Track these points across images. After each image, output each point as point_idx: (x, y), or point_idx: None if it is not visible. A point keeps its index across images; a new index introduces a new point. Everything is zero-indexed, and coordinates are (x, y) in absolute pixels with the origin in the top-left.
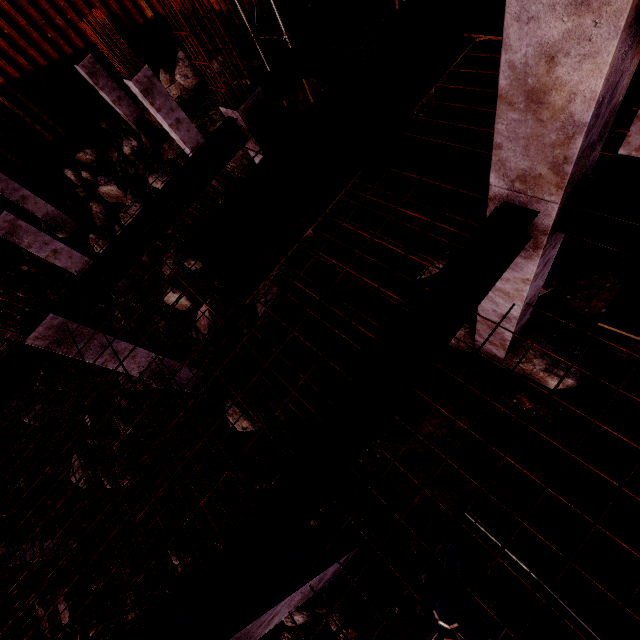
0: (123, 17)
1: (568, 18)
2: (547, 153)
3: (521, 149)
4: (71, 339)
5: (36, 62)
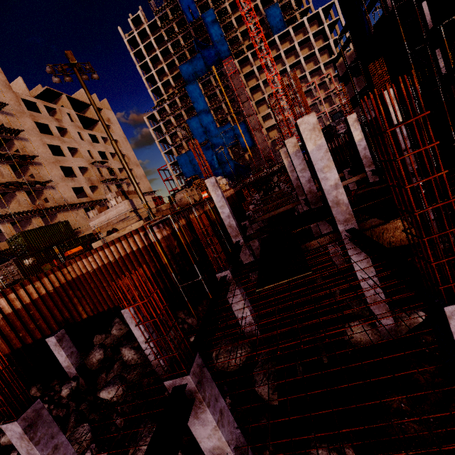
0: (70, 319)
1: (335, 191)
2: (346, 212)
3: (340, 215)
4: (204, 383)
5: (2, 352)
